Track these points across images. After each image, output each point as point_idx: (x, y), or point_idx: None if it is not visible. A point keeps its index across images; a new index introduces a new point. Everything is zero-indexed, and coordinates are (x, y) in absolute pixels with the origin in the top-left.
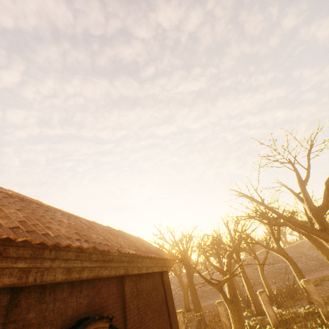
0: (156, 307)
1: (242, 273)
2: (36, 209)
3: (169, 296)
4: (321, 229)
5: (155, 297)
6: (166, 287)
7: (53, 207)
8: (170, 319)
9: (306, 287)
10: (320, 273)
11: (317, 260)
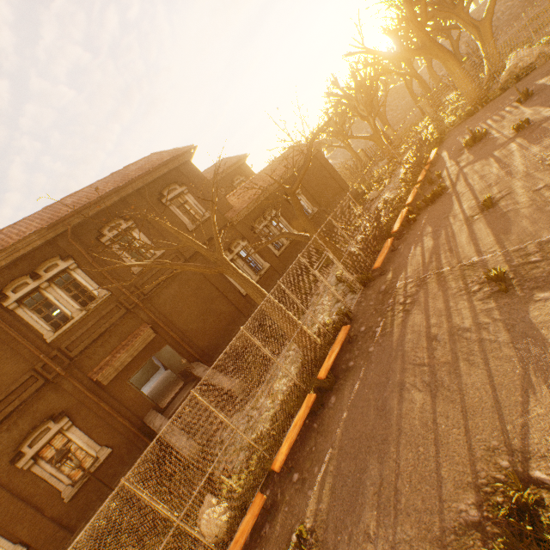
0: (315, 172)
1: (418, 80)
2: (259, 179)
3: (324, 162)
4: (422, 46)
5: (313, 169)
6: (320, 160)
7: (259, 173)
8: (327, 170)
9: None
10: None
11: None
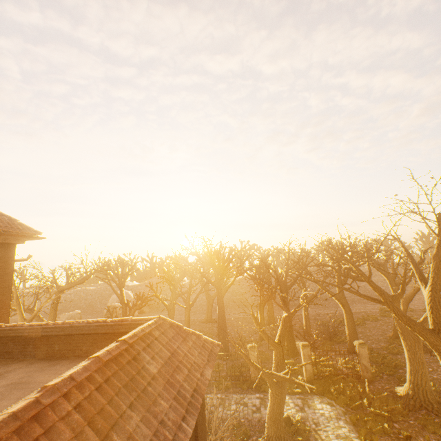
0: None
1: None
2: None
3: (201, 411)
4: (434, 329)
5: None
6: None
7: None
8: None
9: (358, 350)
10: (363, 306)
11: (364, 291)
